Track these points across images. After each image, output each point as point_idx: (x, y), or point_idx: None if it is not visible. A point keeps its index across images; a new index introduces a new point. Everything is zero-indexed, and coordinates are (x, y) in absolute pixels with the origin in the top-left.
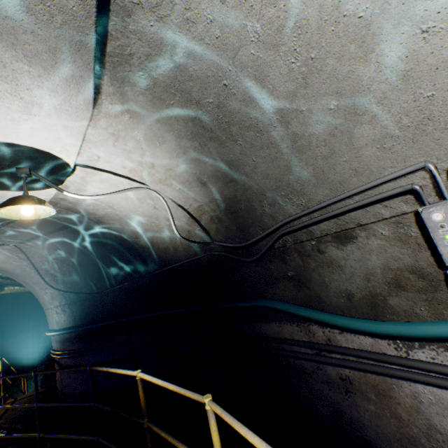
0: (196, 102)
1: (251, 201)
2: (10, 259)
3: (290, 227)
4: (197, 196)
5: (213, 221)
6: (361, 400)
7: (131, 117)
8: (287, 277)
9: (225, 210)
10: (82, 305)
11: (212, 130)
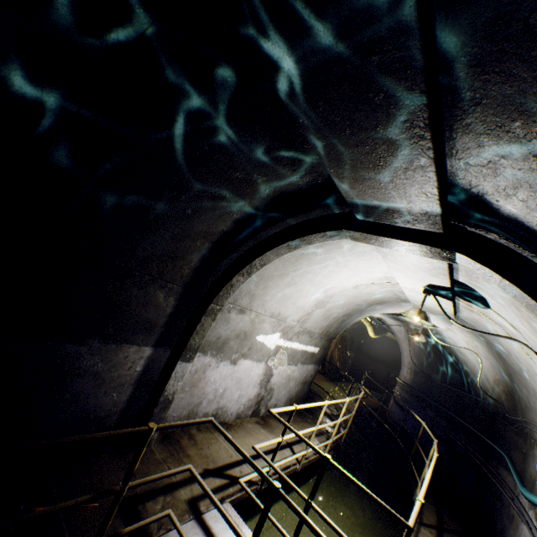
0: (490, 344)
1: (519, 397)
2: (400, 331)
3: (524, 423)
4: (497, 373)
5: (503, 392)
6: (511, 527)
7: (467, 331)
8: (521, 451)
9: (508, 391)
10: (420, 378)
11: (498, 356)
